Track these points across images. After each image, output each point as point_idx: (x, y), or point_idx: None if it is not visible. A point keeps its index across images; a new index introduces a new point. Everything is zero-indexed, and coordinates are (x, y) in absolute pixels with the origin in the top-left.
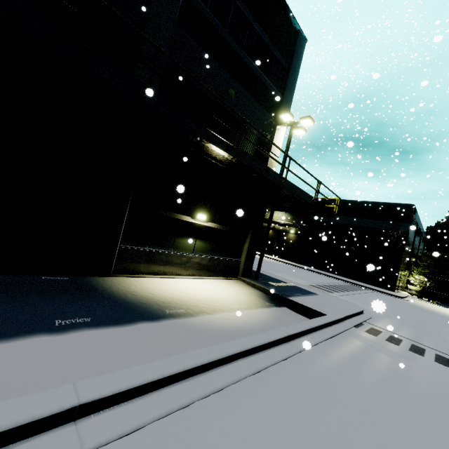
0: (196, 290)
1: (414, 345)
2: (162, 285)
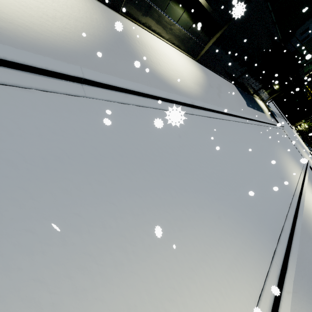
0: (263, 106)
1: (289, 137)
2: (259, 103)
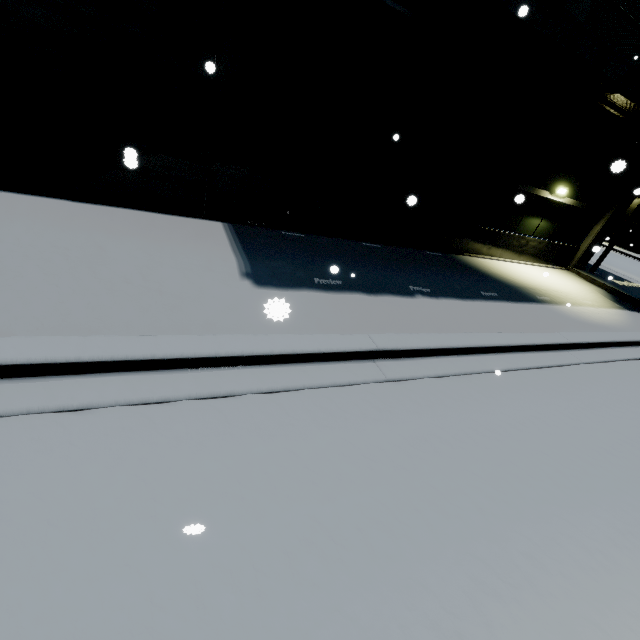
0: (541, 279)
1: None
2: (509, 270)
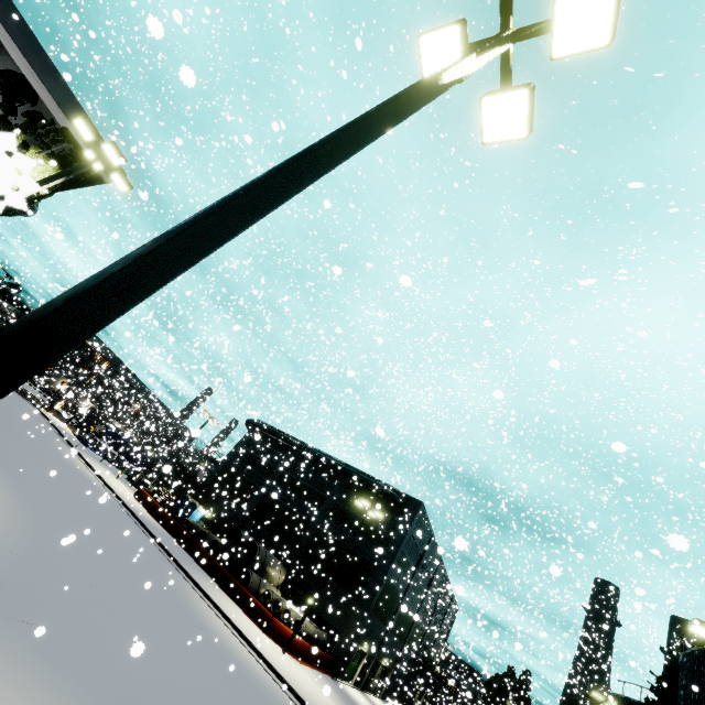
0: None
1: None
2: None
